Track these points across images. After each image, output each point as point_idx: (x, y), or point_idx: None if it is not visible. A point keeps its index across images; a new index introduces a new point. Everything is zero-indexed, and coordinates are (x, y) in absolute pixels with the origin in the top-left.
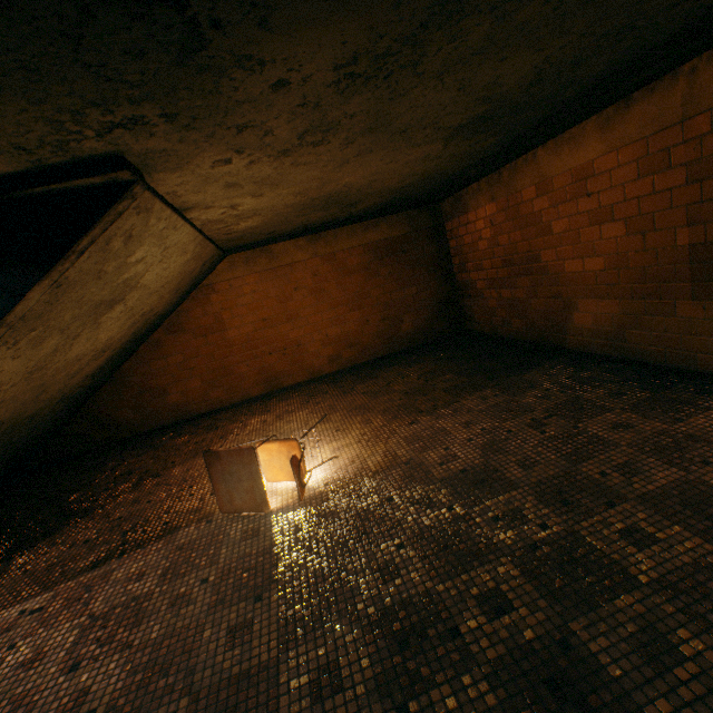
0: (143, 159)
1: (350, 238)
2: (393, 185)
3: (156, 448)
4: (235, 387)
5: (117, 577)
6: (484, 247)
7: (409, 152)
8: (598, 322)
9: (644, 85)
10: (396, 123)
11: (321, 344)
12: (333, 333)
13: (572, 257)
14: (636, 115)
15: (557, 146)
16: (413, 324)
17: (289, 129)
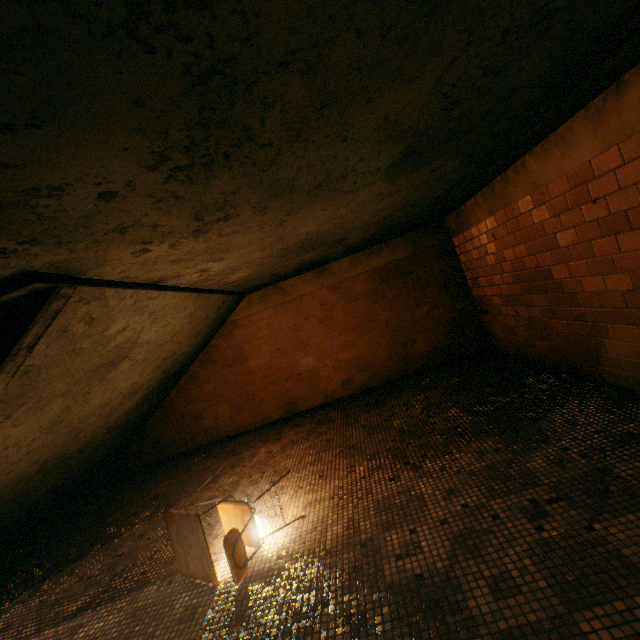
0: (57, 268)
1: (353, 267)
2: (368, 220)
3: (186, 470)
4: (257, 411)
5: (79, 637)
6: (491, 262)
7: (350, 197)
8: (639, 354)
9: (634, 62)
10: (298, 183)
11: (333, 369)
12: (344, 358)
13: (588, 274)
14: (634, 99)
15: (545, 150)
16: (428, 344)
17: (174, 218)
